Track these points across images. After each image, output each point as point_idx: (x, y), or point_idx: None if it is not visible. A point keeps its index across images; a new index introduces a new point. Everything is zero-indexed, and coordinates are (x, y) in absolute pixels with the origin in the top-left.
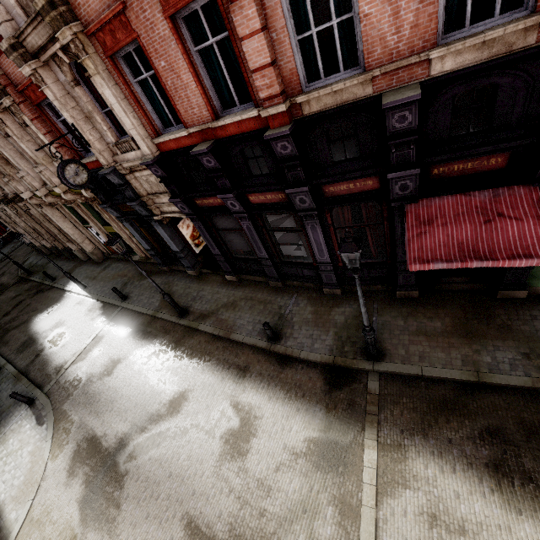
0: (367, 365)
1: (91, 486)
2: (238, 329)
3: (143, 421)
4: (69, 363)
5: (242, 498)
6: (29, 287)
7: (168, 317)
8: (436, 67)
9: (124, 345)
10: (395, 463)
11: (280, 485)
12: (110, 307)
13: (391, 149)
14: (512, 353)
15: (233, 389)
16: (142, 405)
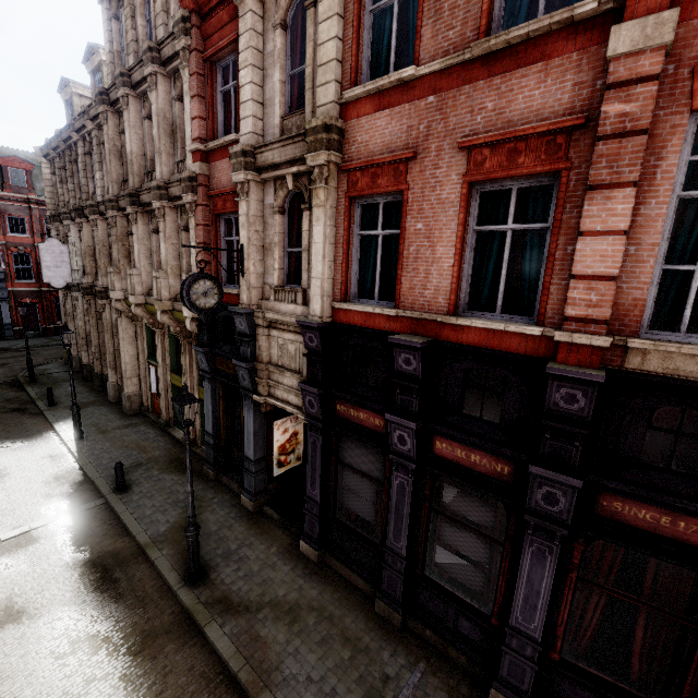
0: None
1: None
2: (282, 685)
3: None
4: None
5: None
6: (14, 397)
7: (165, 568)
8: None
9: (55, 582)
10: None
11: None
12: (90, 490)
13: None
14: None
15: None
16: None
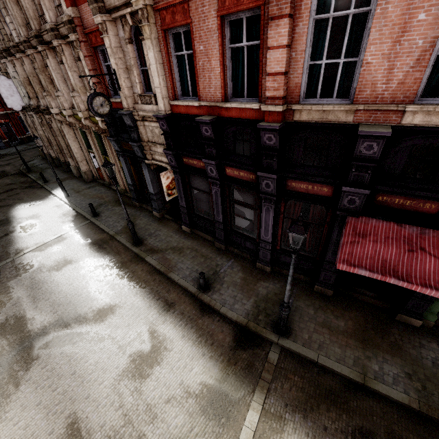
0: (273, 337)
1: (2, 359)
2: (177, 270)
3: (70, 318)
4: (29, 249)
5: (128, 416)
6: (24, 180)
7: (124, 241)
8: (407, 118)
9: (80, 251)
10: (272, 432)
11: (165, 416)
12: (81, 218)
13: (352, 168)
14: (397, 369)
15: (155, 318)
16: (74, 304)
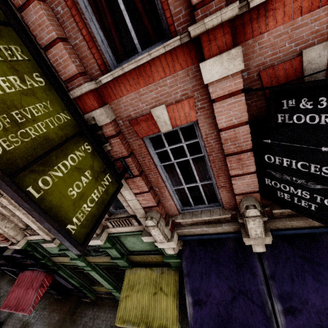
0: None
1: None
2: None
3: None
4: None
5: None
6: None
7: None
8: None
9: None
10: None
11: None
12: None
13: None
14: None
15: None
16: None
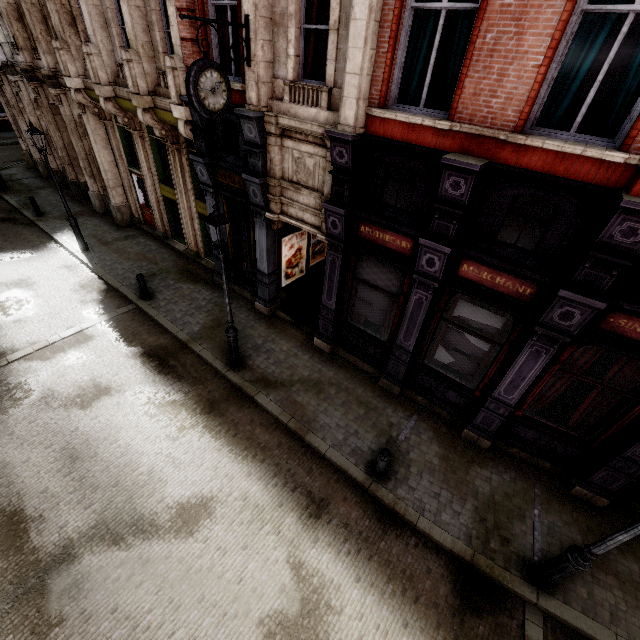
0: (528, 592)
1: None
2: (320, 430)
3: (122, 523)
4: (19, 354)
5: None
6: None
7: (210, 357)
8: None
9: (124, 368)
10: None
11: None
12: (118, 297)
13: None
14: None
15: (296, 532)
16: (127, 490)
